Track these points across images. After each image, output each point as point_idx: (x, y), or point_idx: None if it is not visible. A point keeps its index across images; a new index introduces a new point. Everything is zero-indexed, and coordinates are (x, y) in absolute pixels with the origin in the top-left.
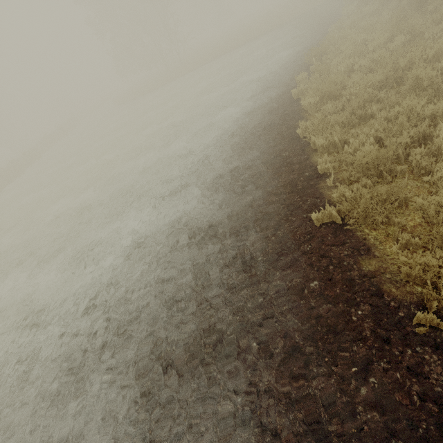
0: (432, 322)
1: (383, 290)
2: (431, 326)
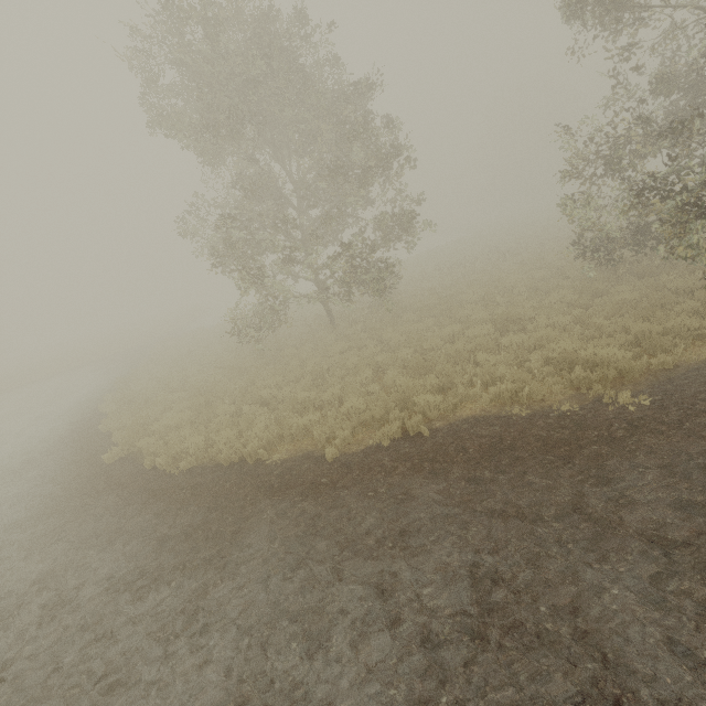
0: (154, 462)
1: (139, 466)
2: (155, 465)
